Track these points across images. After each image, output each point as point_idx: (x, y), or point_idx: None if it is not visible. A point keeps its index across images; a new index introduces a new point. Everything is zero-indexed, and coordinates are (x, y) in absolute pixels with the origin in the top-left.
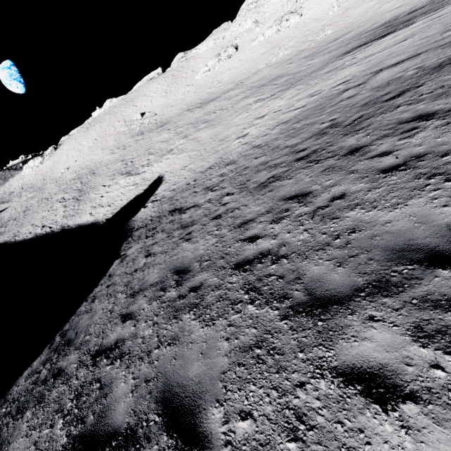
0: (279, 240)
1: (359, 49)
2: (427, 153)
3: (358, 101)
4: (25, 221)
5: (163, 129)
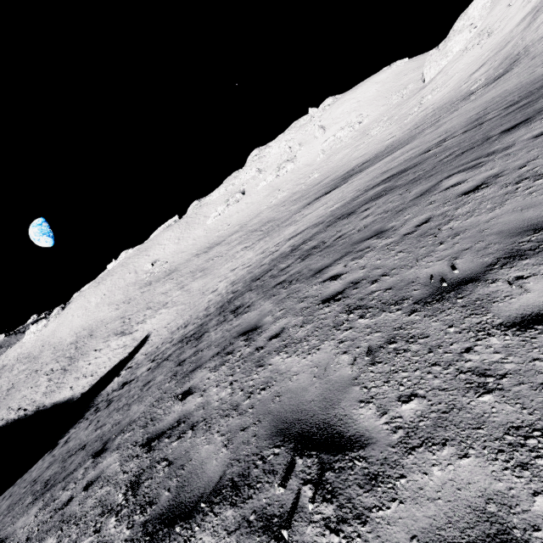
0: (101, 430)
1: (313, 203)
2: (198, 351)
3: (258, 272)
4: (3, 404)
5: (168, 278)
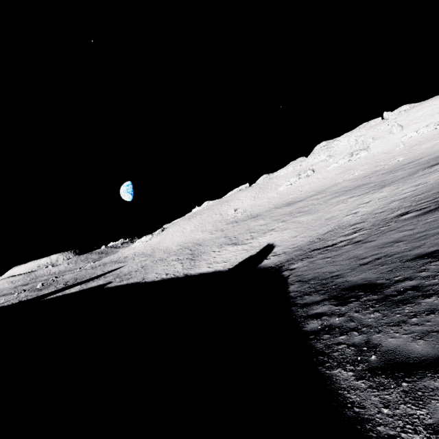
0: None
1: None
2: None
3: None
4: (148, 271)
5: (256, 219)
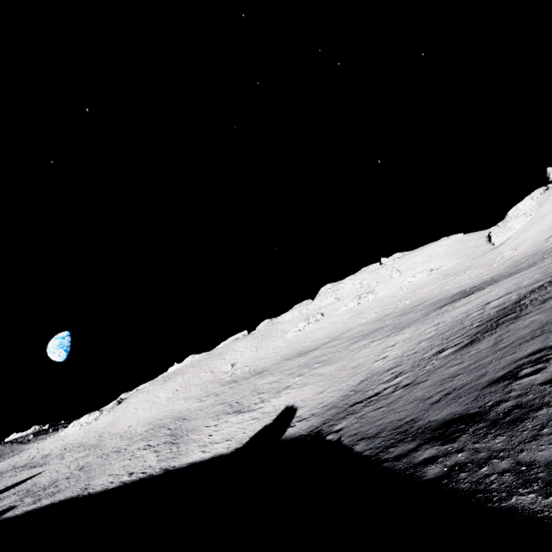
0: (513, 339)
1: (451, 303)
2: None
3: (489, 312)
4: (95, 474)
5: (263, 375)
